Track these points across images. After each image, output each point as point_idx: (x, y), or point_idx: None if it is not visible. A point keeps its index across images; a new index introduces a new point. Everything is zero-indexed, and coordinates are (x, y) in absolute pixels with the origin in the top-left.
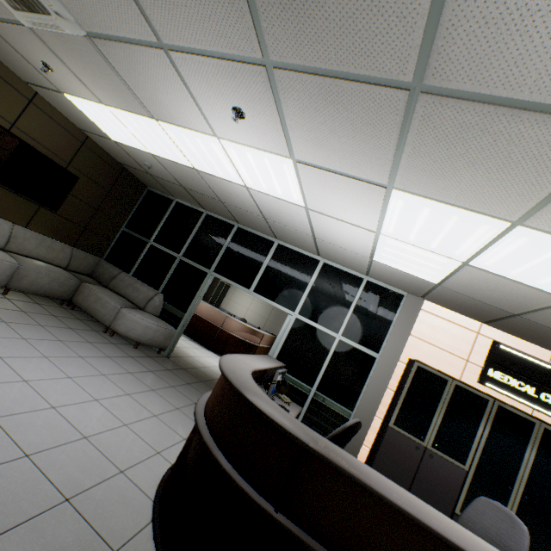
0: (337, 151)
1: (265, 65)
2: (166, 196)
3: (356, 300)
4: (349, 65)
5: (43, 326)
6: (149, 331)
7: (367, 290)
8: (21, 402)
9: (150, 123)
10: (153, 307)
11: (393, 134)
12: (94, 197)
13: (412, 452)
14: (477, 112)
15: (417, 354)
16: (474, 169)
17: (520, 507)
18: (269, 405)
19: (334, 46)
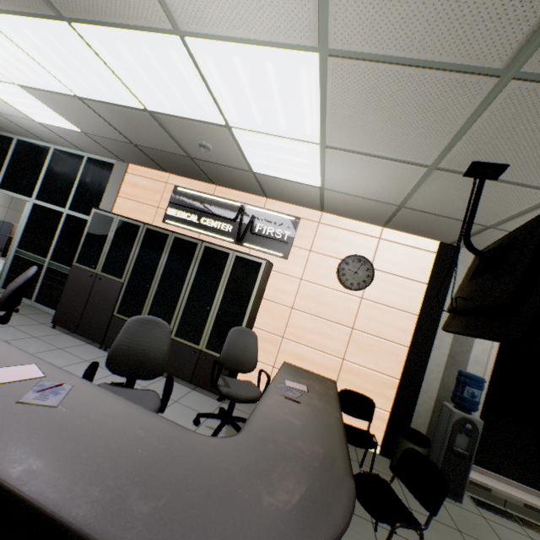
0: None
1: None
2: None
3: (79, 177)
4: None
5: None
6: None
7: (88, 166)
8: None
9: None
10: None
11: None
12: None
13: (88, 280)
14: None
15: (123, 211)
16: None
17: (155, 298)
18: None
19: None
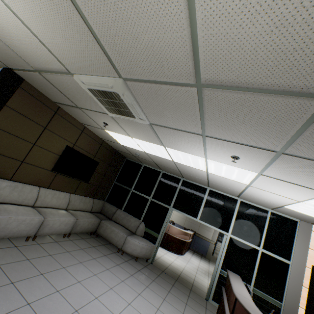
0: (301, 179)
1: (276, 151)
2: (137, 163)
3: (267, 225)
4: None
5: (95, 259)
6: (143, 249)
7: (272, 218)
8: None
9: (158, 146)
10: (140, 231)
11: None
12: (103, 169)
13: None
14: None
15: None
16: None
17: None
18: None
19: None
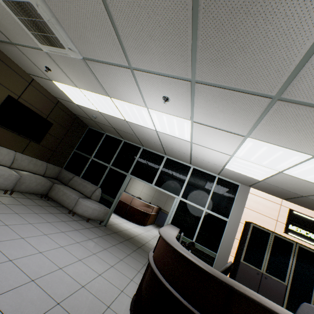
0: (221, 119)
1: (191, 81)
2: (100, 131)
3: (213, 189)
4: (241, 86)
5: (37, 214)
6: (95, 211)
7: (218, 183)
8: (43, 267)
9: (105, 98)
10: (96, 196)
11: (256, 115)
12: (60, 133)
13: (255, 276)
14: (307, 110)
15: (250, 218)
16: (298, 132)
17: None
18: (201, 262)
19: (235, 77)
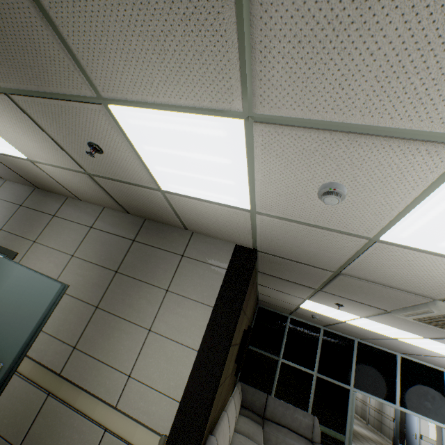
0: None
1: None
2: (279, 313)
3: None
4: None
5: None
6: None
7: None
8: None
9: (408, 334)
10: (318, 435)
11: None
12: None
13: None
14: None
15: None
16: None
17: None
18: None
19: None
